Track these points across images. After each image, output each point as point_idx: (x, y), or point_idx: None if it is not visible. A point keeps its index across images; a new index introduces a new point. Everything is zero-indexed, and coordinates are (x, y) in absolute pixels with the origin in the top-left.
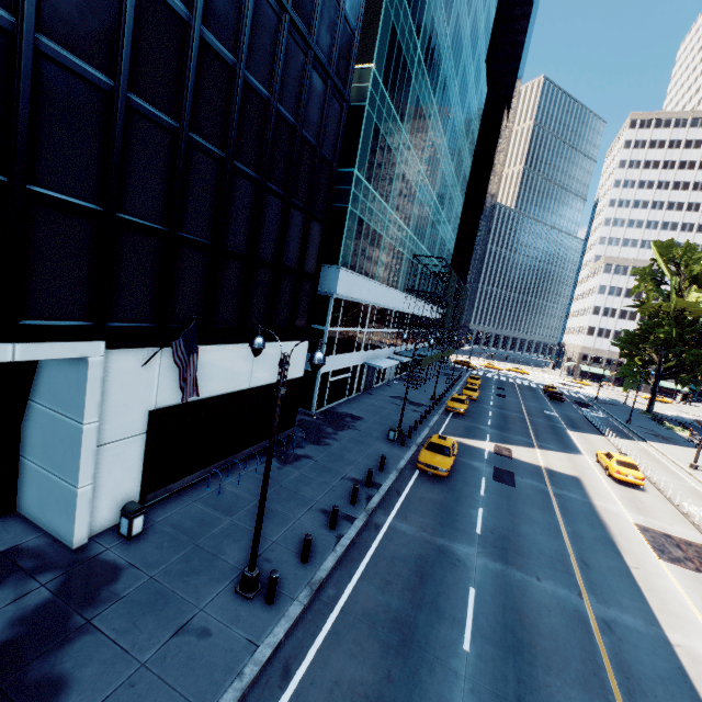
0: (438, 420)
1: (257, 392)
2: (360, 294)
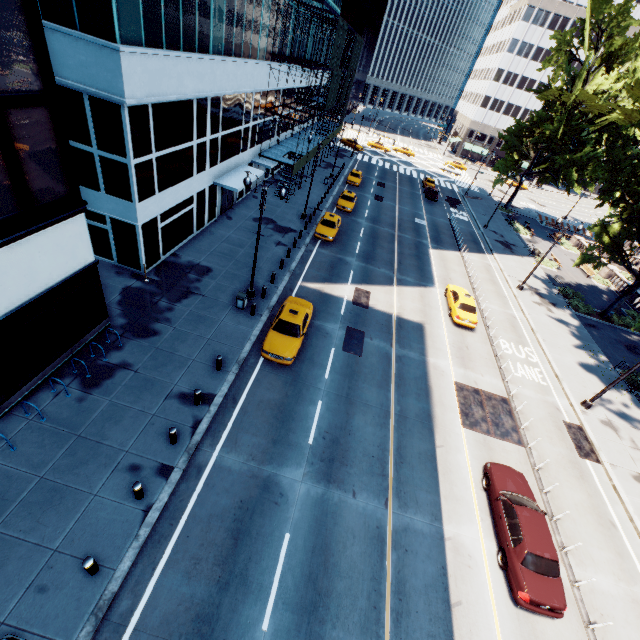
0: (303, 256)
1: None
2: (181, 88)
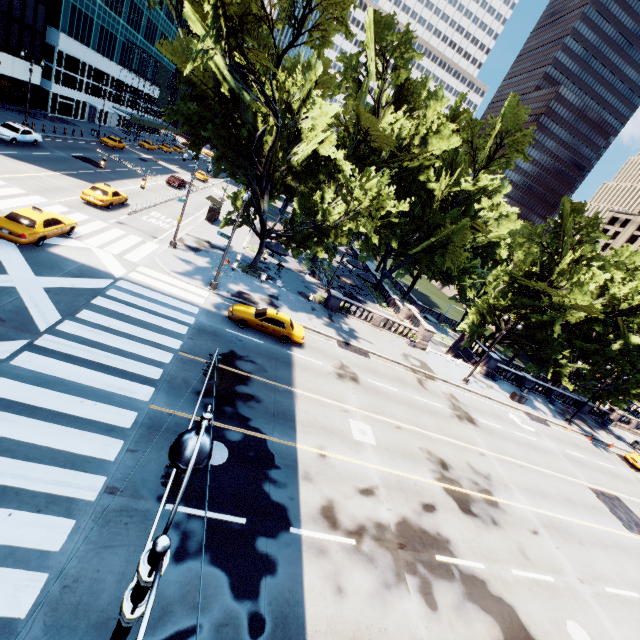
0: (129, 145)
1: (16, 81)
2: (77, 54)
